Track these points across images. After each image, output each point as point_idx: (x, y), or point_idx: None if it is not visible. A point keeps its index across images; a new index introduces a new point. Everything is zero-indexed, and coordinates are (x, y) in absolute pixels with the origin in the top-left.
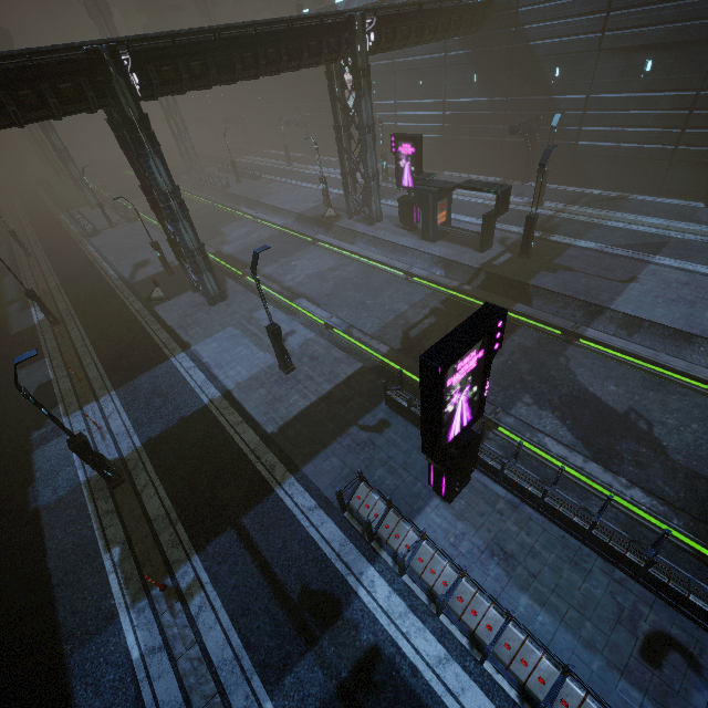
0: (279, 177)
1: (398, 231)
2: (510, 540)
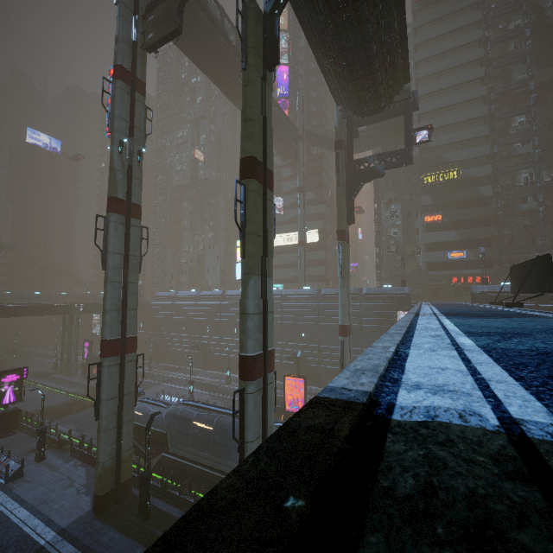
0: (42, 358)
1: (79, 378)
2: (14, 442)
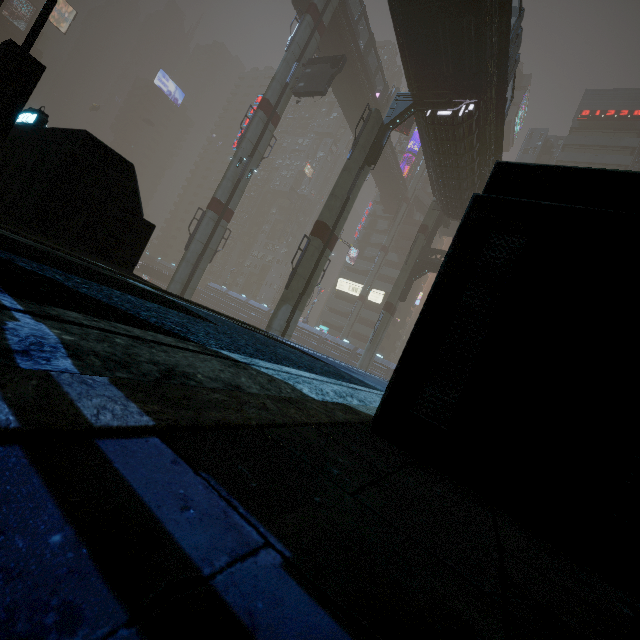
0: None
1: None
2: None
